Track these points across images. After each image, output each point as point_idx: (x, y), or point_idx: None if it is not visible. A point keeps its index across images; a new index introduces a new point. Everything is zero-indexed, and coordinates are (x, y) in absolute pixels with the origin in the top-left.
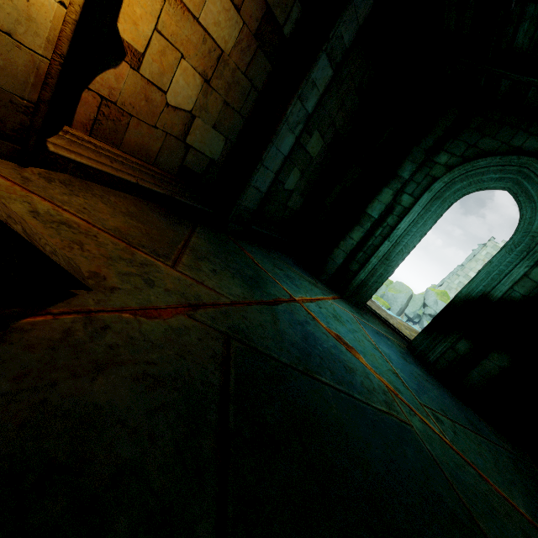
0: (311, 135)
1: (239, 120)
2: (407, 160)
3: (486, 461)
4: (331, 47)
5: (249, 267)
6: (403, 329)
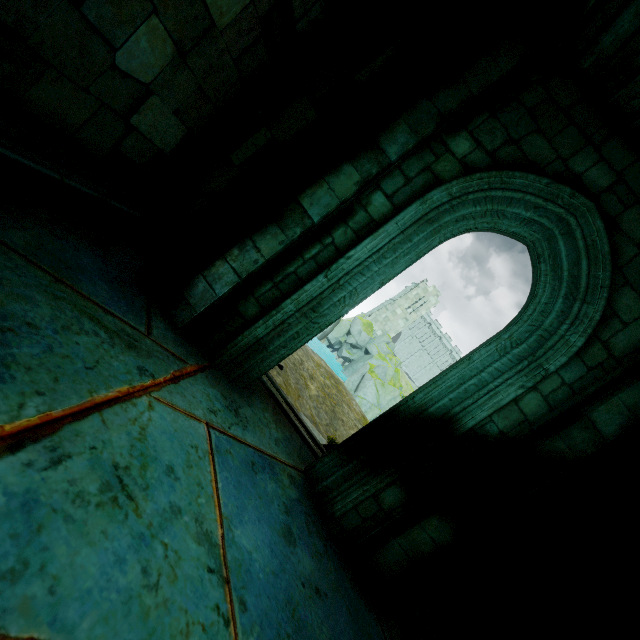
0: None
1: None
2: (403, 122)
3: None
4: None
5: None
6: (318, 377)
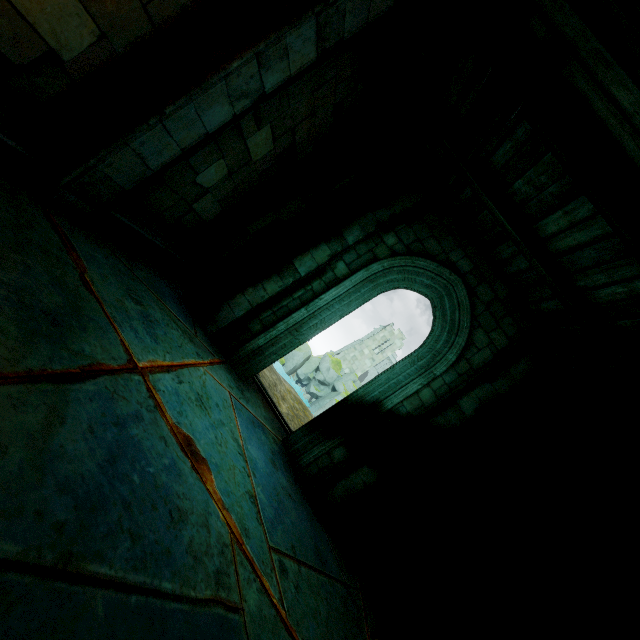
0: (260, 128)
1: (142, 20)
2: (357, 224)
3: (319, 623)
4: (326, 18)
5: (59, 288)
6: (289, 399)
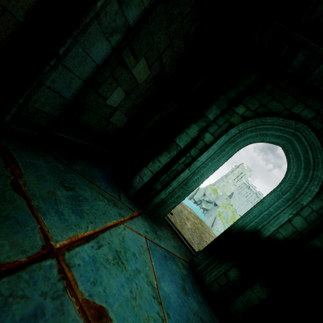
0: (138, 60)
1: None
2: (214, 105)
3: None
4: None
5: None
6: (190, 218)
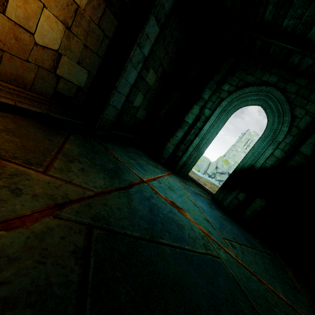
0: (148, 71)
1: (97, 59)
2: (206, 88)
3: (260, 266)
4: (157, 12)
5: (110, 162)
6: (207, 184)
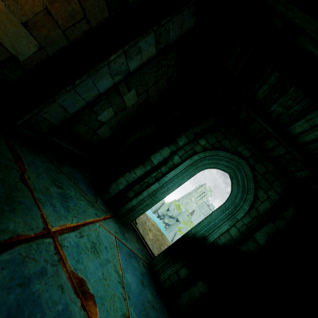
0: (130, 90)
1: (62, 38)
2: (184, 135)
3: None
4: (160, 33)
5: (0, 185)
6: (153, 230)
